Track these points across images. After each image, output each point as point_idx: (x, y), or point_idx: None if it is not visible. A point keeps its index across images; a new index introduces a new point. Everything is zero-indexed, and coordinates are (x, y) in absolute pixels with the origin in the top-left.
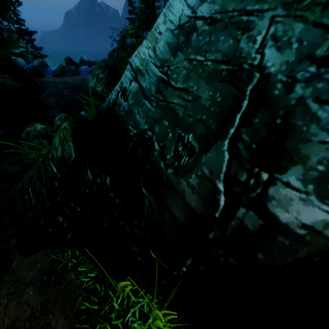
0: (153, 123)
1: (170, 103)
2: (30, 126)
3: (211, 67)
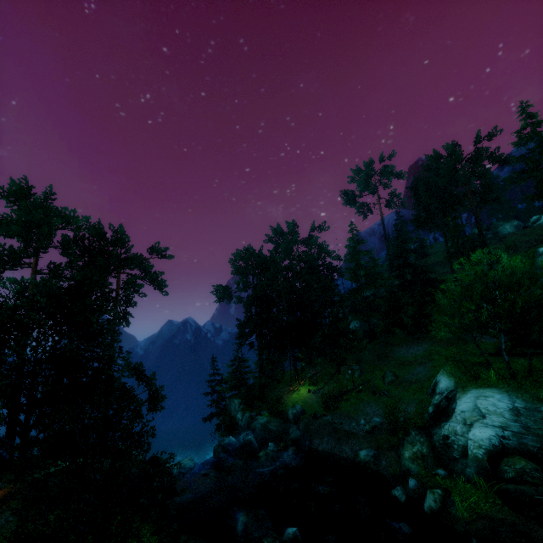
0: (540, 442)
1: (538, 433)
2: (433, 494)
3: (541, 420)
